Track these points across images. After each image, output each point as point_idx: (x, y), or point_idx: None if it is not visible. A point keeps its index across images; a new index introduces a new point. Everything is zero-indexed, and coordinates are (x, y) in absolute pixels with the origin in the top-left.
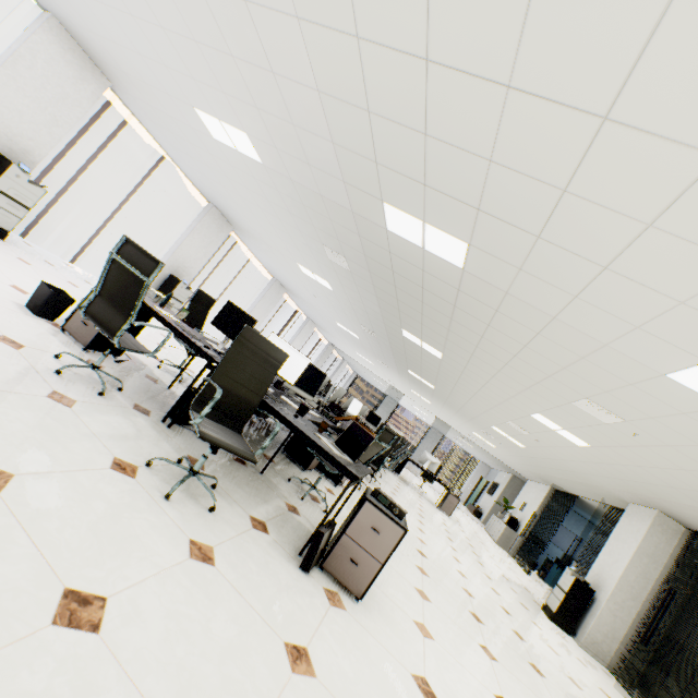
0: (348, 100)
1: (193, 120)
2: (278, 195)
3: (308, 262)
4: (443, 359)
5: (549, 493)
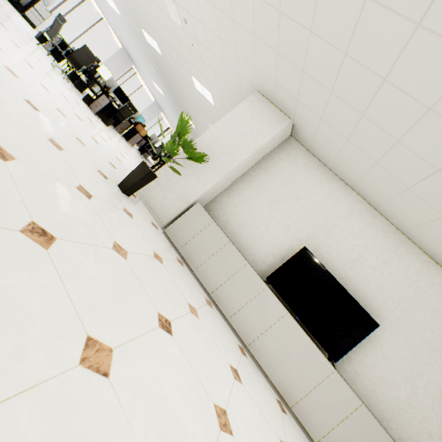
0: None
1: None
2: (130, 33)
3: (152, 77)
4: (196, 129)
5: None
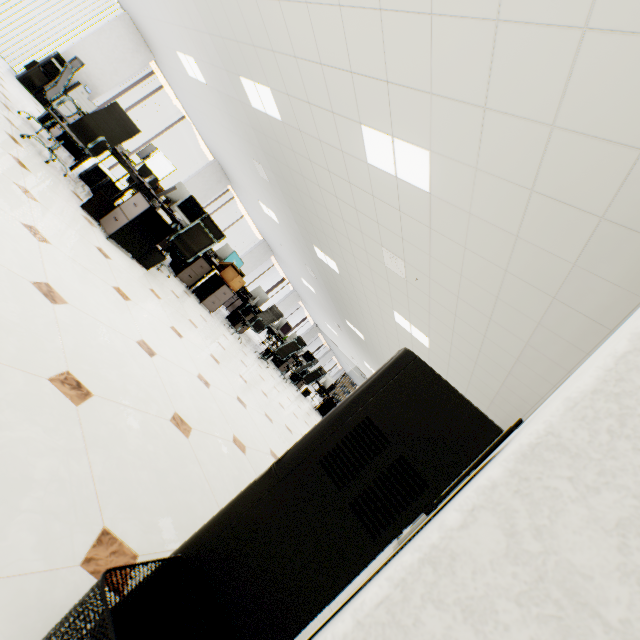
0: None
1: (180, 65)
2: (222, 115)
3: (259, 193)
4: (340, 273)
5: None
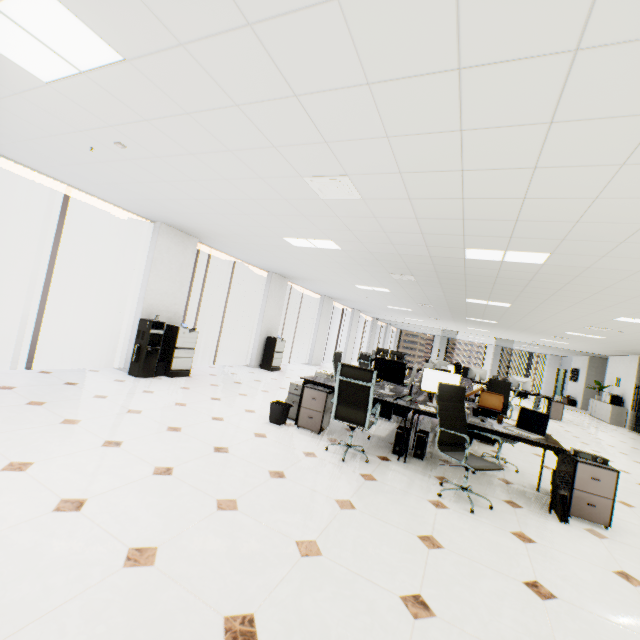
0: (444, 218)
1: (277, 242)
2: (350, 259)
3: (367, 283)
4: (511, 306)
5: (639, 362)
